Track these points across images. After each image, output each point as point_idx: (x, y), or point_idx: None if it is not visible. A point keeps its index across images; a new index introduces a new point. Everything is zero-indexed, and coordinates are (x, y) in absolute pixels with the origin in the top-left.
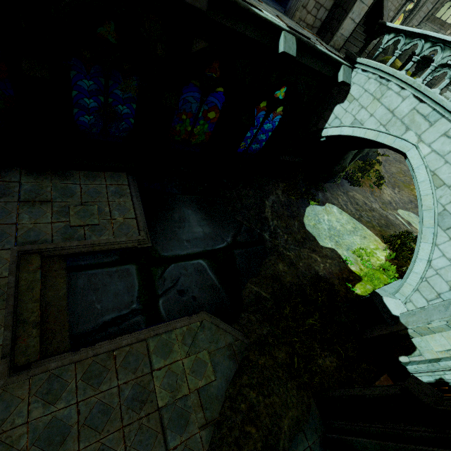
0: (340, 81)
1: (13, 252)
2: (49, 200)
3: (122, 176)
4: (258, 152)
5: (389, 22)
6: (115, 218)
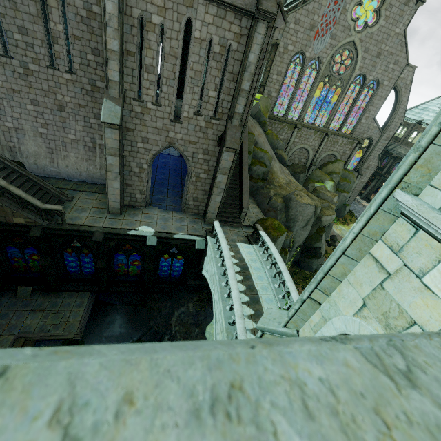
0: (196, 248)
1: (15, 336)
2: (44, 309)
3: (87, 294)
4: (179, 277)
5: (348, 156)
6: (69, 320)
